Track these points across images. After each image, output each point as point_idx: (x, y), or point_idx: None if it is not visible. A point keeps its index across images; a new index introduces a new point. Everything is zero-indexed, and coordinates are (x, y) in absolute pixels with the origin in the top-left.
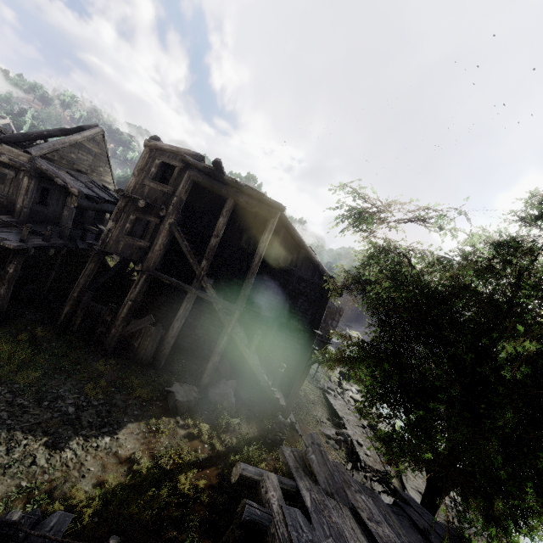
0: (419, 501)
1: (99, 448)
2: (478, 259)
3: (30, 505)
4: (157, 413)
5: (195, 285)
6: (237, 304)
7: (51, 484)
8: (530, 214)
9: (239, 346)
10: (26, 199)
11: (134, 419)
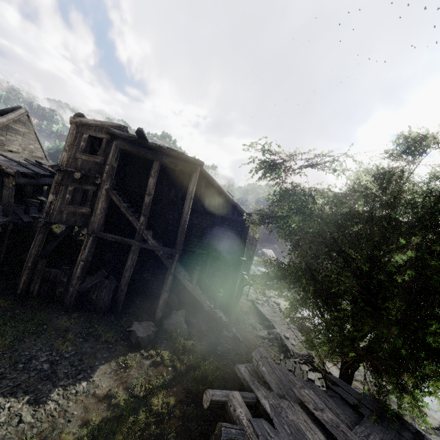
0: (335, 370)
1: (78, 393)
2: (361, 188)
3: None
4: (123, 351)
5: (137, 238)
6: (175, 248)
7: (40, 435)
8: (397, 150)
9: (183, 282)
10: None
11: (104, 361)
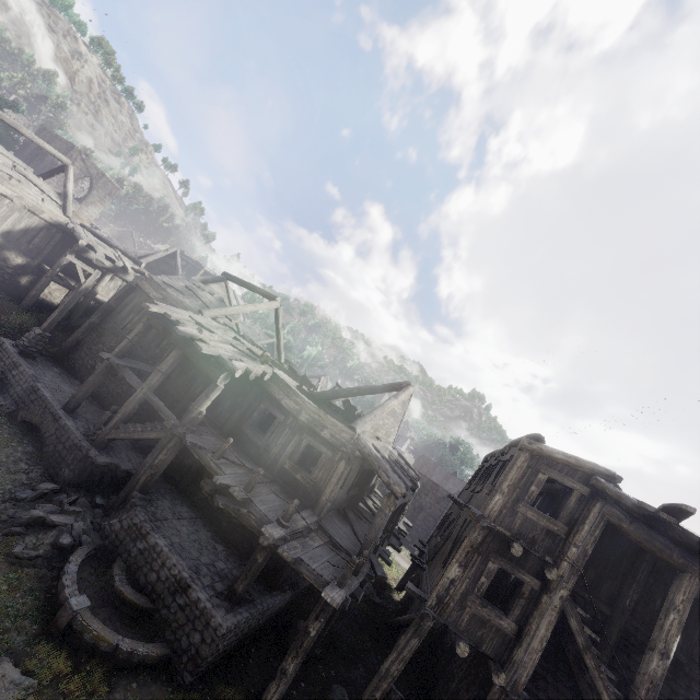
0: None
1: None
2: None
3: None
4: None
5: None
6: None
7: None
8: None
9: None
10: (334, 490)
11: None
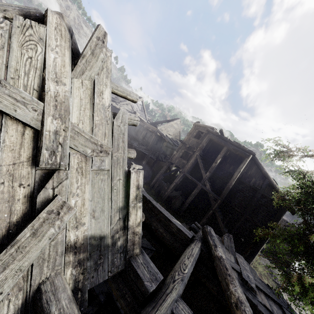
0: None
1: None
2: None
3: None
4: None
5: (201, 182)
6: (220, 196)
7: None
8: None
9: (217, 218)
10: (152, 142)
11: None
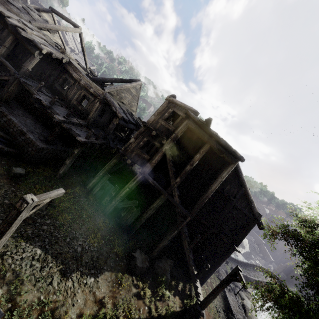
0: None
1: (86, 285)
2: None
3: (40, 317)
4: (123, 269)
5: (168, 191)
6: (190, 212)
7: (55, 303)
8: None
9: (183, 240)
10: (94, 114)
11: (109, 269)
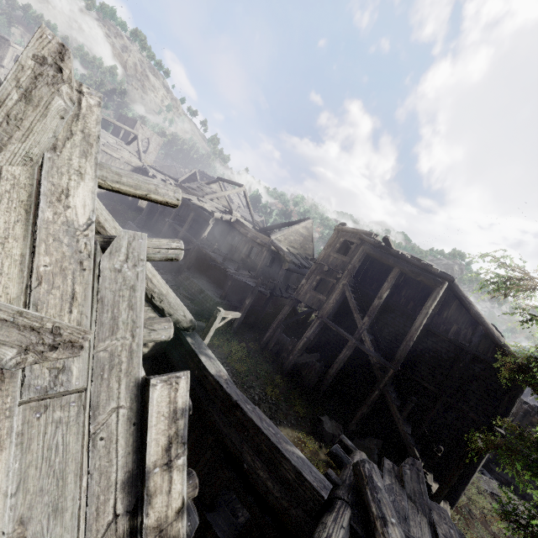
0: None
1: None
2: None
3: None
4: (307, 430)
5: (355, 336)
6: (392, 362)
7: None
8: None
9: (389, 406)
10: (263, 263)
11: (290, 425)
